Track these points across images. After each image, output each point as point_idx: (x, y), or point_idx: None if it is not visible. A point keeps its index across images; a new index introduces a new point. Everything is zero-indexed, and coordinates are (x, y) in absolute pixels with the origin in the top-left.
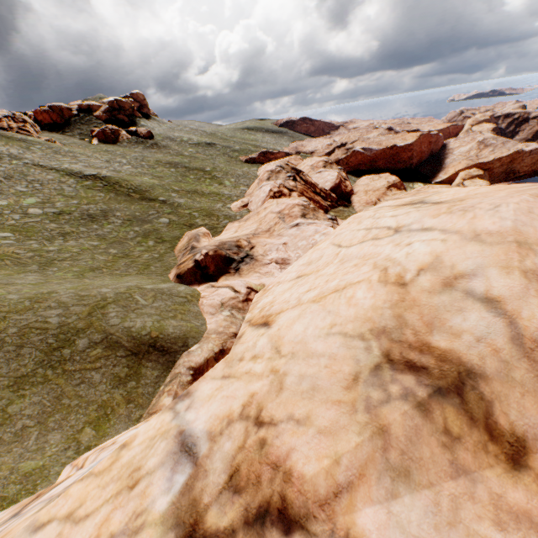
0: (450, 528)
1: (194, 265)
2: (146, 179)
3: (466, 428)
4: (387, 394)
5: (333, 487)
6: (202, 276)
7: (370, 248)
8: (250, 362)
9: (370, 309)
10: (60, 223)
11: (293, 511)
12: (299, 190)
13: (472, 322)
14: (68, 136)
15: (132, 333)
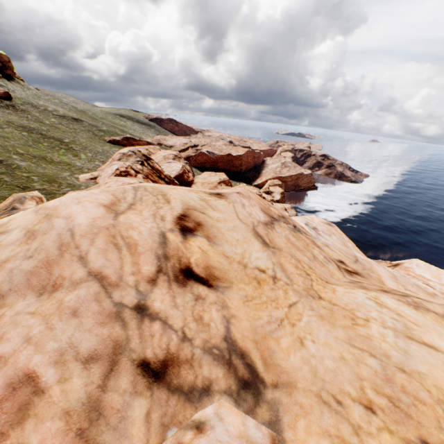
0: None
1: None
2: None
3: None
4: None
5: None
6: None
7: None
8: None
9: None
10: None
11: None
12: (145, 173)
13: None
14: None
15: None
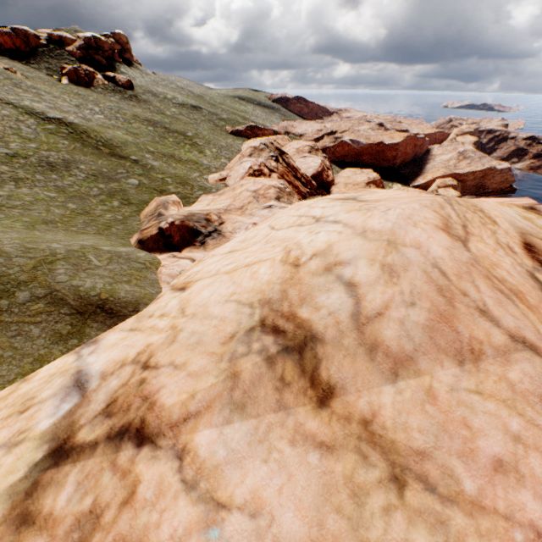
0: (259, 444)
1: (158, 232)
2: (119, 134)
3: (297, 377)
4: (250, 349)
5: (184, 414)
6: (165, 245)
7: (292, 233)
8: (157, 319)
9: (265, 283)
10: (13, 166)
11: (149, 430)
12: (280, 172)
13: (332, 300)
14: (33, 68)
15: (80, 292)
